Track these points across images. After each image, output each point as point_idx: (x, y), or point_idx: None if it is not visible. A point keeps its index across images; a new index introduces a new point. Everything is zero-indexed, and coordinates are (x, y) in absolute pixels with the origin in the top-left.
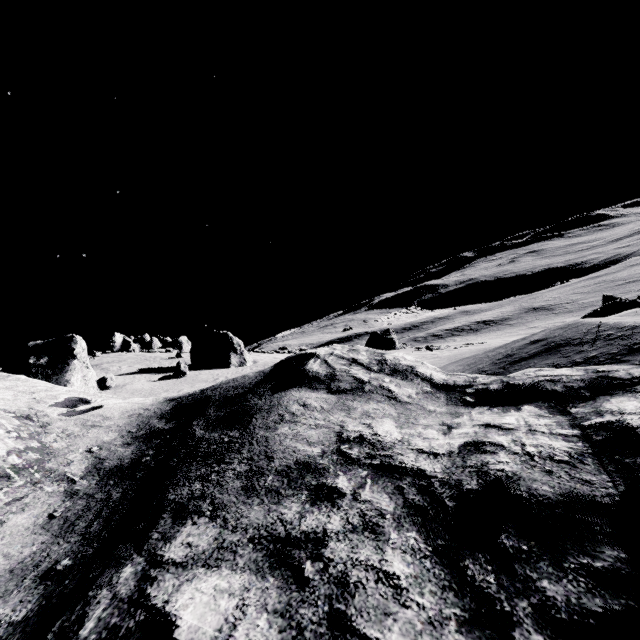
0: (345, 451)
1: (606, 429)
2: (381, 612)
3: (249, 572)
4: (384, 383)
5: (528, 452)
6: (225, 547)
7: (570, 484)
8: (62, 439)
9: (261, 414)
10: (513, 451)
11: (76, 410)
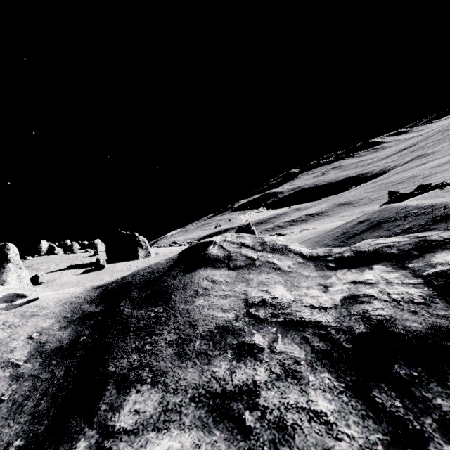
0: (253, 313)
1: (442, 276)
2: (321, 448)
3: (196, 429)
4: (269, 259)
5: (394, 299)
6: (170, 409)
7: (432, 319)
8: (3, 330)
9: (178, 291)
10: (383, 299)
11: (14, 304)
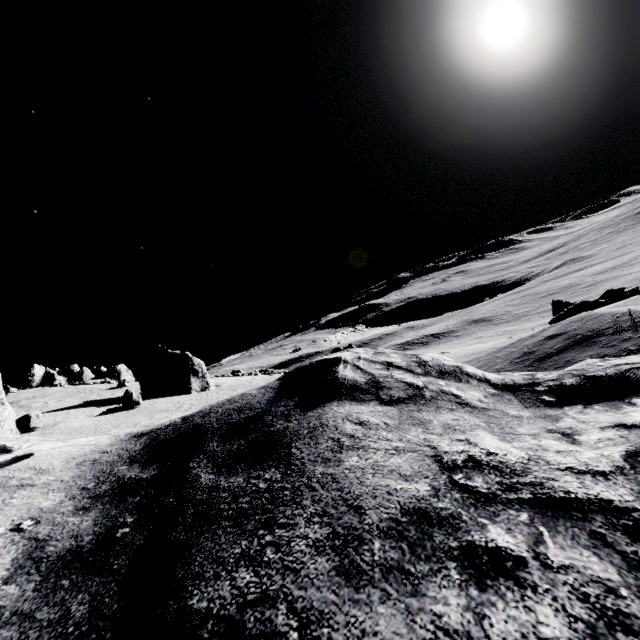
0: (465, 483)
1: None
2: None
3: None
4: (443, 387)
5: None
6: None
7: None
8: None
9: (302, 441)
10: None
11: None
